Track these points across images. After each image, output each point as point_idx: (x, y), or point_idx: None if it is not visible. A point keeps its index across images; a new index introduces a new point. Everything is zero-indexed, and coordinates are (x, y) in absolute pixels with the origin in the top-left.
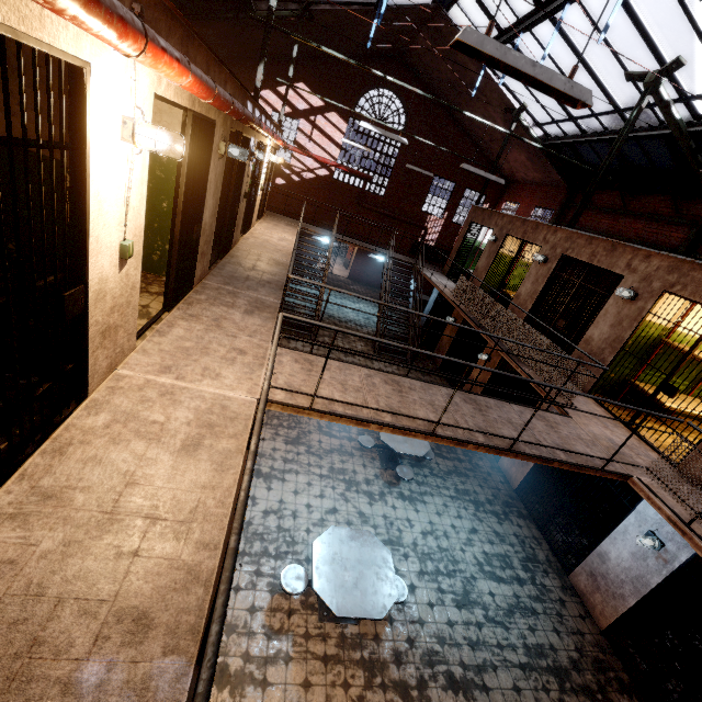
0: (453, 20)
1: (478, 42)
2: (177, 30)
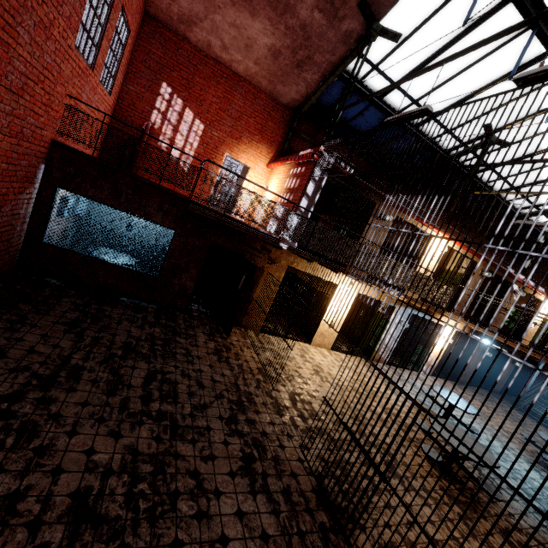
0: None
1: (520, 222)
2: (460, 236)
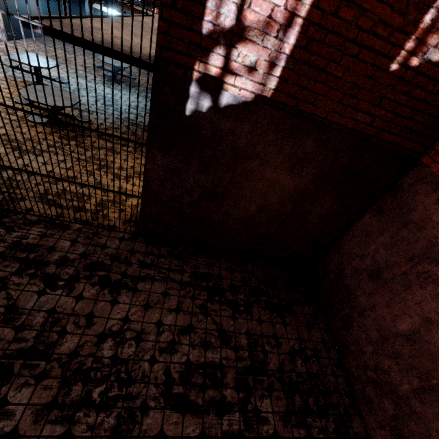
0: None
1: None
2: None
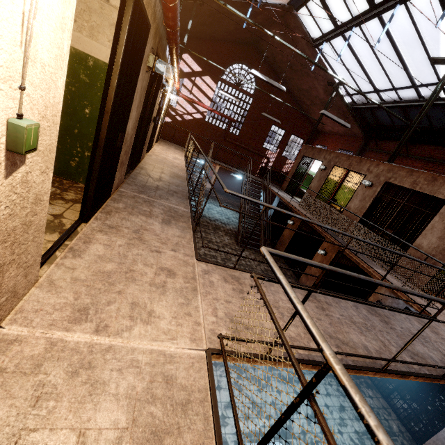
0: (300, 18)
1: None
2: None
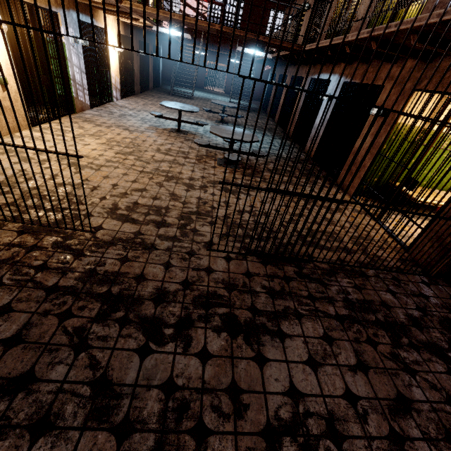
0: None
1: None
2: None
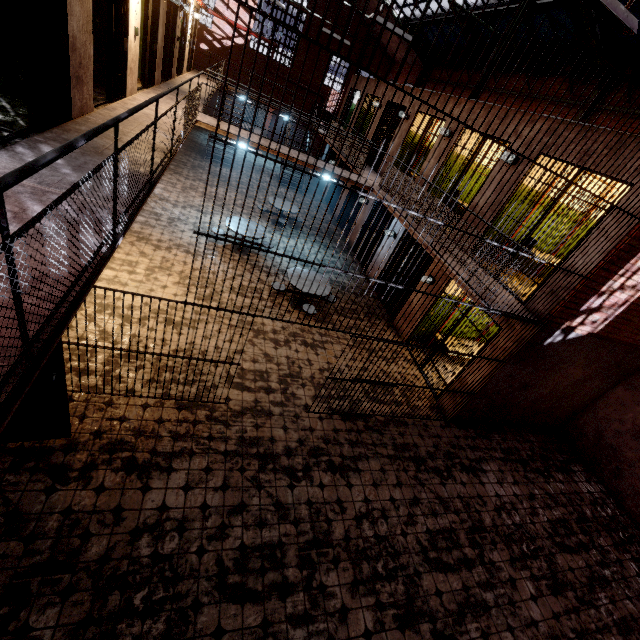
0: None
1: None
2: None
